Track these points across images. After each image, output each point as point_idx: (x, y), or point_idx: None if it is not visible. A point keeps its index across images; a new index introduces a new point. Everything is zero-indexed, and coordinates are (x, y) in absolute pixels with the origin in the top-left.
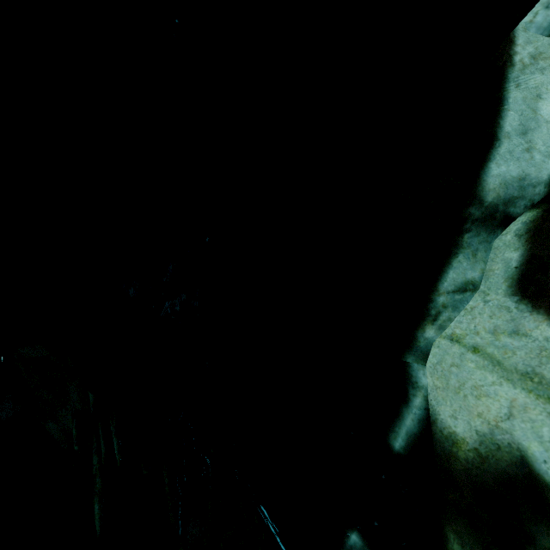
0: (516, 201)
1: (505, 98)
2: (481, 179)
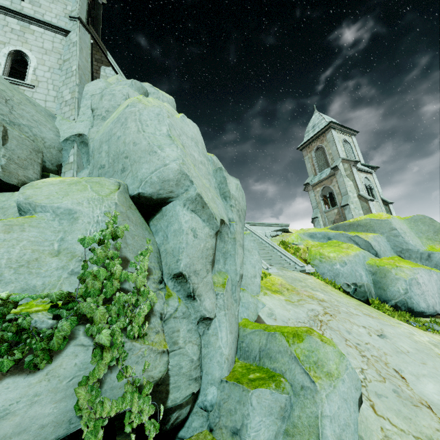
0: (183, 438)
1: (189, 418)
2: (178, 433)
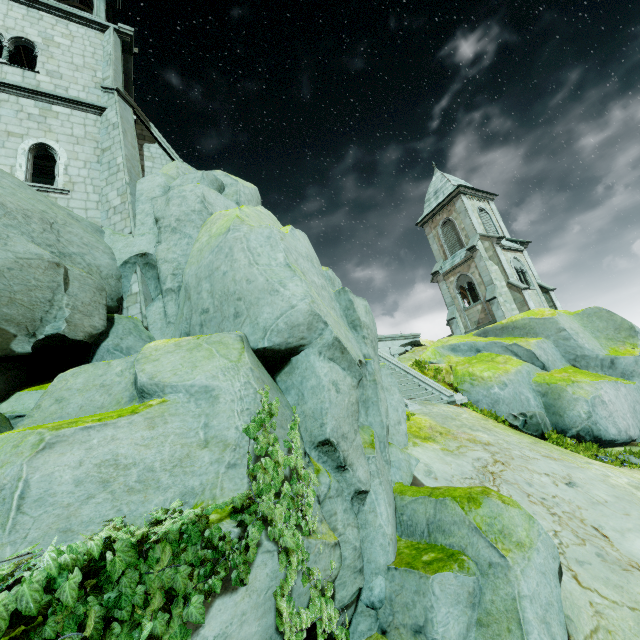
0: None
1: (352, 620)
2: None
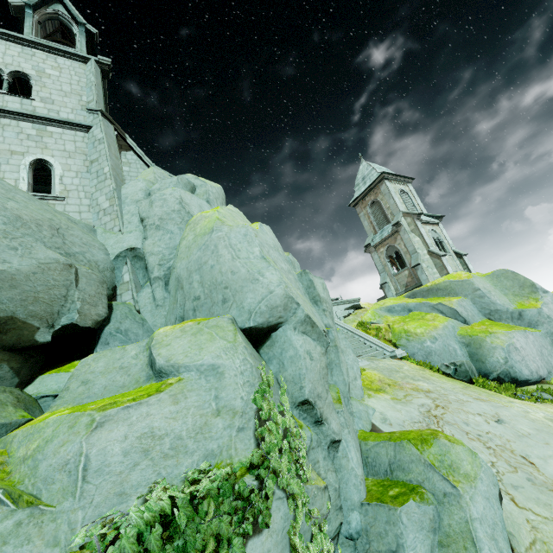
0: None
1: (335, 551)
2: None
